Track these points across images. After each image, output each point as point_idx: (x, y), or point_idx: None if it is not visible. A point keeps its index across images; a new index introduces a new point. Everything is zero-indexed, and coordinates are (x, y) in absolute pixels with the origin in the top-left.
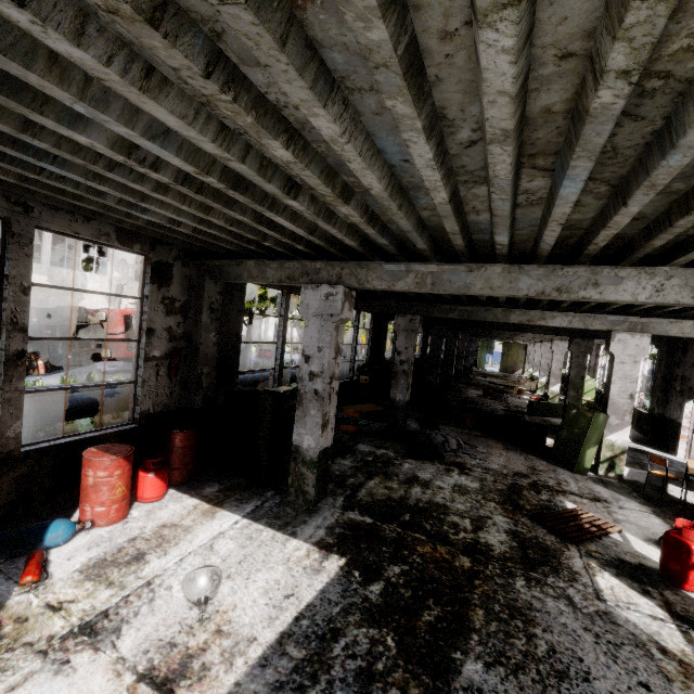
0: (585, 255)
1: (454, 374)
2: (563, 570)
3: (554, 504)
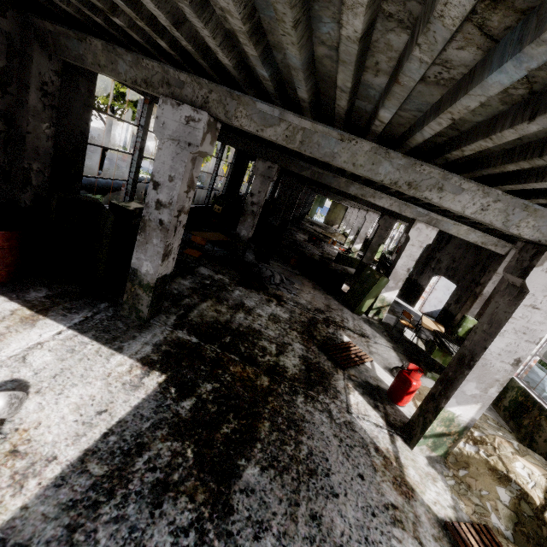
0: (444, 157)
1: (291, 218)
2: (330, 390)
3: (336, 337)
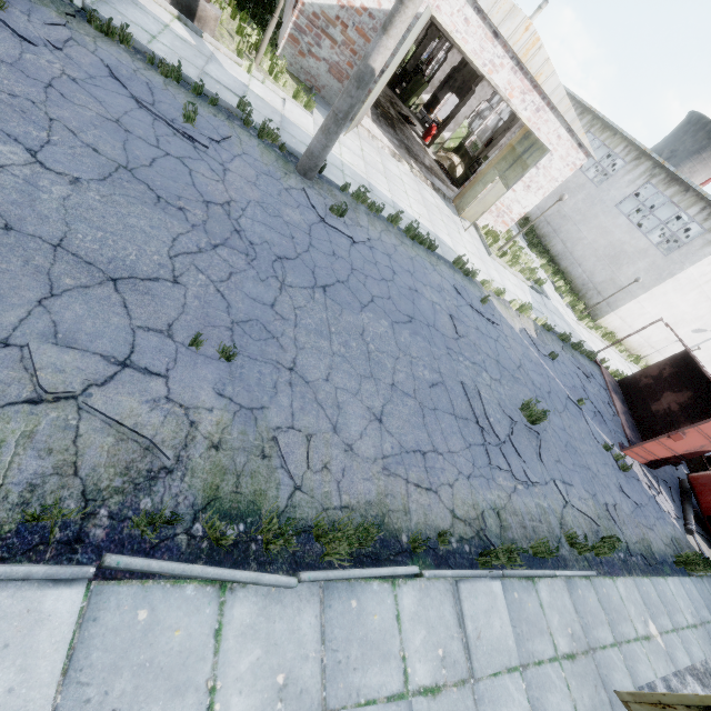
0: None
1: None
2: (406, 127)
3: (402, 113)
